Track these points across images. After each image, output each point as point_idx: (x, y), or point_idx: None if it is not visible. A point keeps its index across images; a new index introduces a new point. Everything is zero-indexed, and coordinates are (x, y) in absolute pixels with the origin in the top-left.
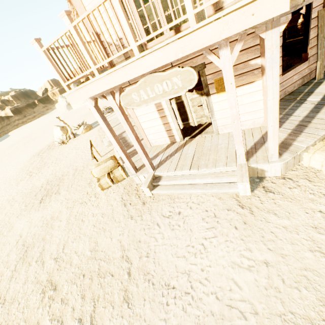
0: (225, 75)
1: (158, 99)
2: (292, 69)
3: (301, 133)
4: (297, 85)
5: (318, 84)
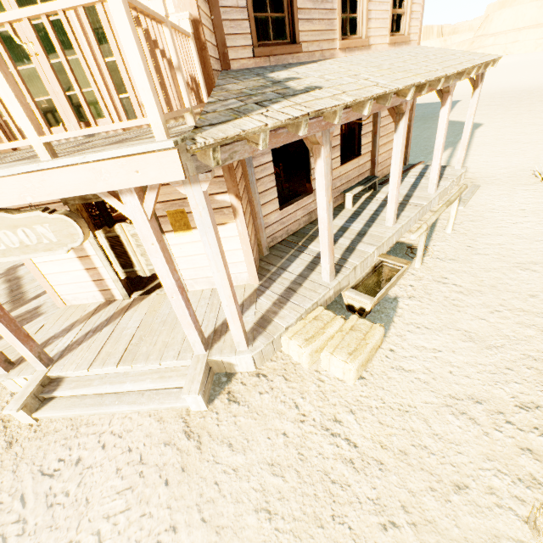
0: (140, 231)
1: (15, 254)
2: (294, 203)
3: (287, 302)
4: (303, 222)
5: None
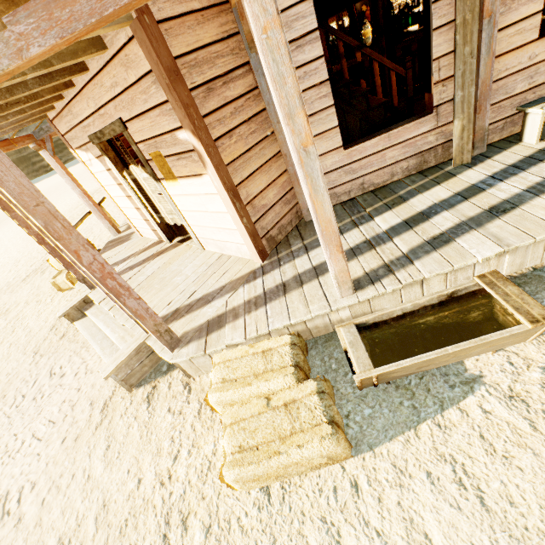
0: None
1: None
2: (380, 135)
3: (261, 307)
4: (402, 171)
5: (440, 179)
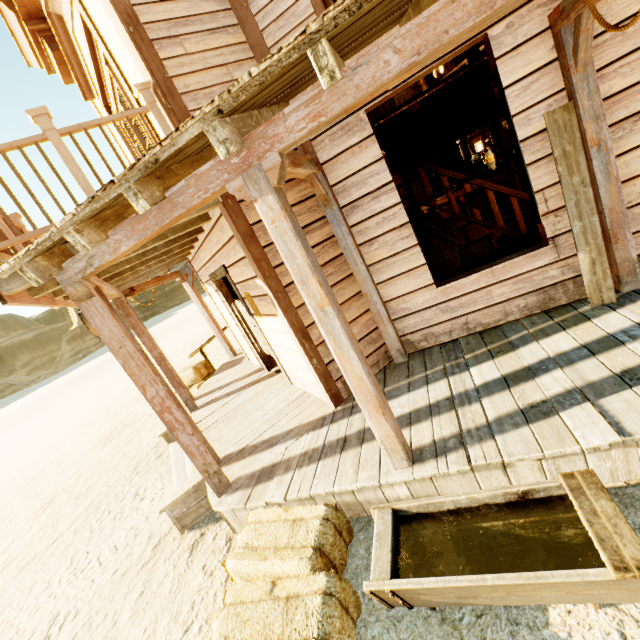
0: None
1: None
2: (480, 271)
3: (313, 462)
4: (519, 309)
5: (567, 323)
